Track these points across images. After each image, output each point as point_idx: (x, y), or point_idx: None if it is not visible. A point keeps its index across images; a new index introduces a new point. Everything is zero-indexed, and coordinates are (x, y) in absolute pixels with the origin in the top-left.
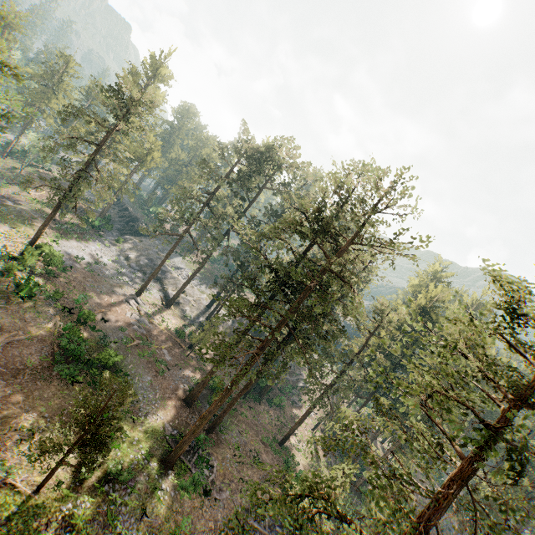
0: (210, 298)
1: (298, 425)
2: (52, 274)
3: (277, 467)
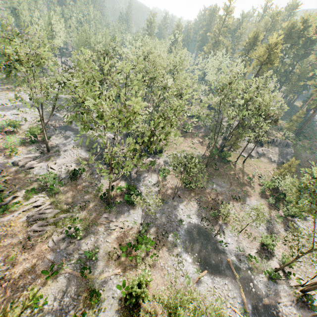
0: None
1: None
2: None
3: None
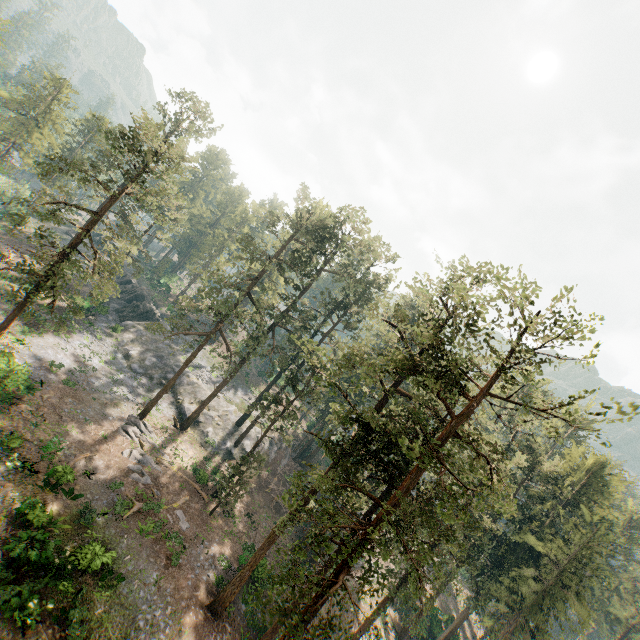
0: (240, 410)
1: (372, 620)
2: (9, 400)
3: None
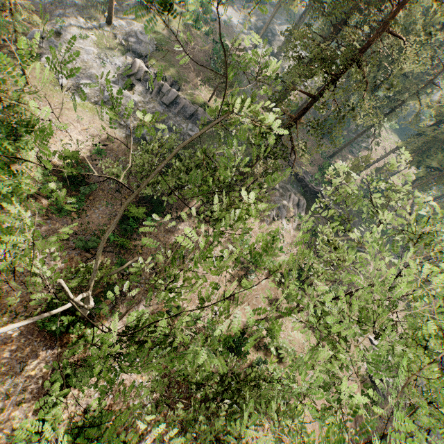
0: None
1: (344, 146)
2: (206, 22)
3: (320, 163)
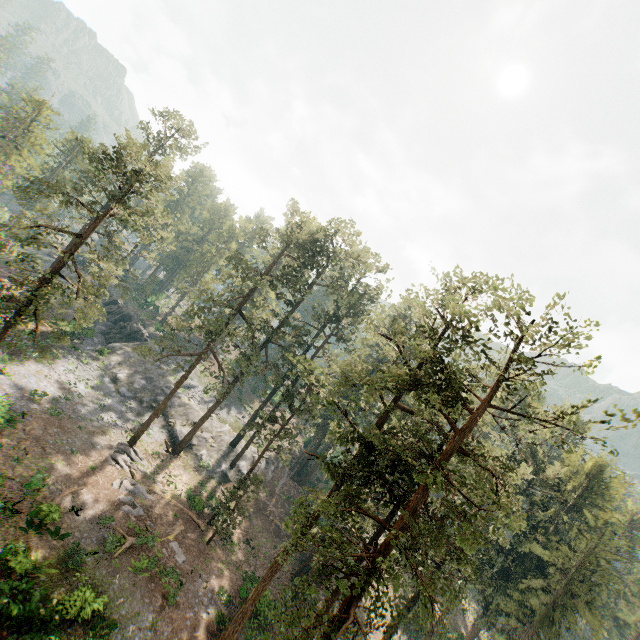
0: (234, 429)
1: None
2: None
3: None
